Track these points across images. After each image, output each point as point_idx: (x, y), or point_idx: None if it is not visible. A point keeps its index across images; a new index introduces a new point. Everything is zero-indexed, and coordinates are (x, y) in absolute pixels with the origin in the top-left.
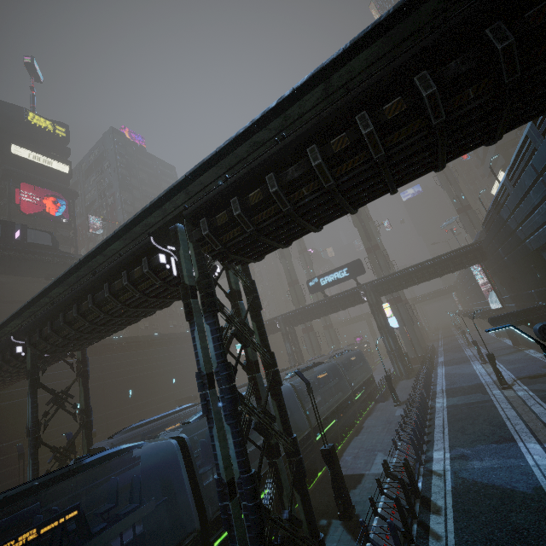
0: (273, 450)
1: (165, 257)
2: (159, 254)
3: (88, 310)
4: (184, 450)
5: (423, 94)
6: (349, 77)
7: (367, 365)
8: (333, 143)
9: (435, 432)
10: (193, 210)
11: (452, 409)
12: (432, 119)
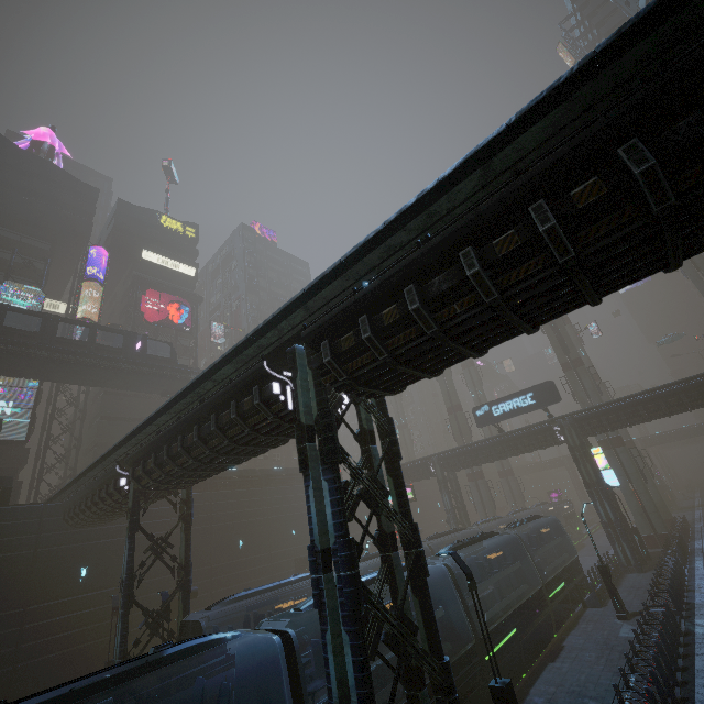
0: (414, 677)
1: (279, 386)
2: (273, 383)
3: (193, 444)
4: (290, 652)
5: (634, 171)
6: (517, 156)
7: (568, 542)
8: (496, 244)
9: (696, 683)
10: (313, 330)
11: None
12: (653, 204)
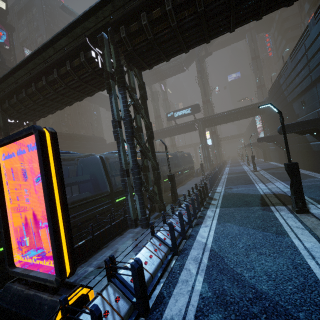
0: (146, 169)
1: (94, 54)
2: (91, 51)
3: (42, 88)
4: (102, 162)
5: None
6: None
7: (192, 161)
8: None
9: (220, 183)
10: (116, 19)
11: (229, 177)
12: None
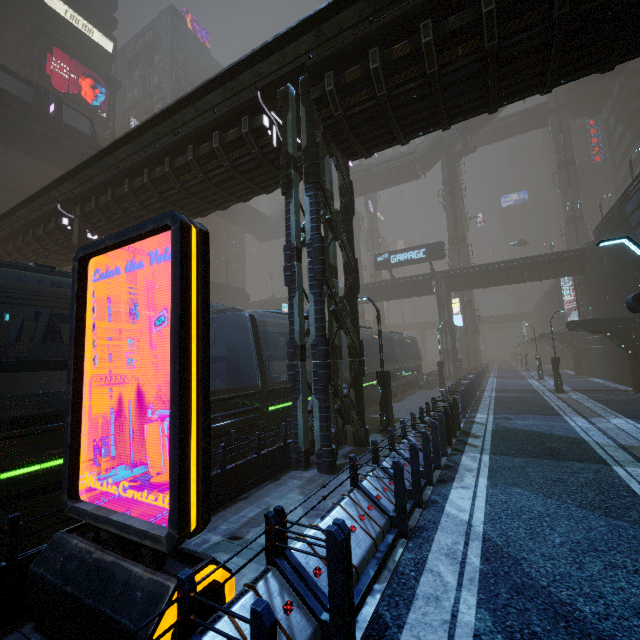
0: (336, 351)
1: (268, 121)
2: (264, 115)
3: (160, 180)
4: (252, 326)
5: None
6: None
7: (418, 355)
8: None
9: (480, 406)
10: (319, 59)
11: (500, 398)
12: None
